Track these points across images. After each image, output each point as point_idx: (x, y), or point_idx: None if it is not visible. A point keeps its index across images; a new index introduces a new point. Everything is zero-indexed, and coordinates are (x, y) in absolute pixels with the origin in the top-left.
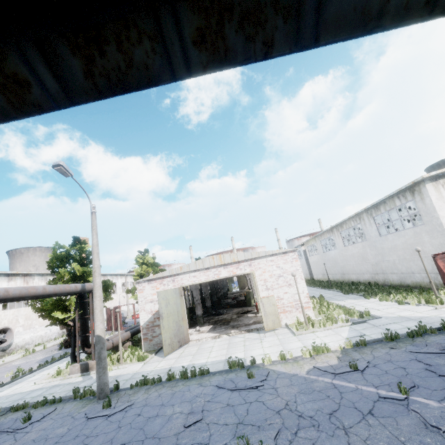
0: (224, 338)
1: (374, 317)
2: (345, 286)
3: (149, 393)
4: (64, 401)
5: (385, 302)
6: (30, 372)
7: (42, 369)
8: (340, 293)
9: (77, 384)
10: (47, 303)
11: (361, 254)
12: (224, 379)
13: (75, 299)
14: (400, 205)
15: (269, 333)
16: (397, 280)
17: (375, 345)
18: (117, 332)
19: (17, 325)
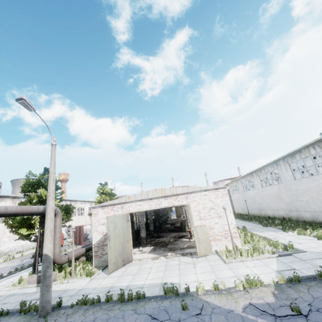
0: (162, 259)
1: (298, 250)
2: (263, 219)
3: (86, 316)
4: (10, 314)
5: (303, 236)
6: (0, 277)
7: (11, 275)
8: (259, 225)
9: (29, 296)
10: (17, 221)
11: (276, 194)
12: (159, 307)
13: (39, 218)
14: (314, 154)
15: (201, 258)
16: (310, 217)
17: (310, 283)
18: (79, 246)
19: (3, 235)
